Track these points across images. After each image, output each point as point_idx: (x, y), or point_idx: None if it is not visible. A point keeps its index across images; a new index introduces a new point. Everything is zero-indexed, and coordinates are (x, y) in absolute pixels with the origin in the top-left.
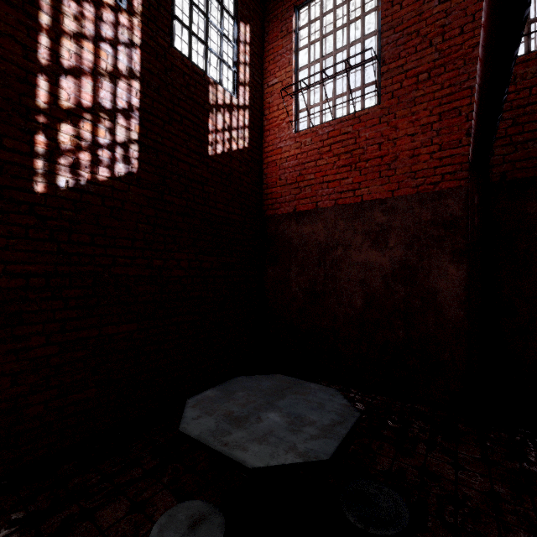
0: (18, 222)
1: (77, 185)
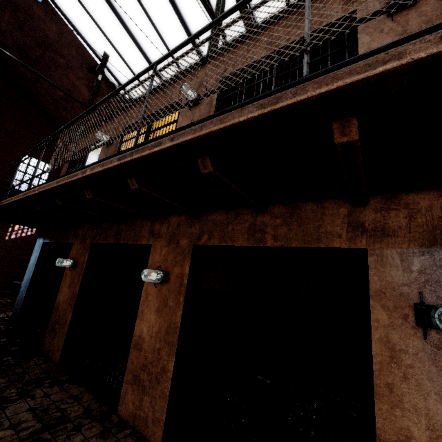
0: (0, 245)
1: (16, 237)
